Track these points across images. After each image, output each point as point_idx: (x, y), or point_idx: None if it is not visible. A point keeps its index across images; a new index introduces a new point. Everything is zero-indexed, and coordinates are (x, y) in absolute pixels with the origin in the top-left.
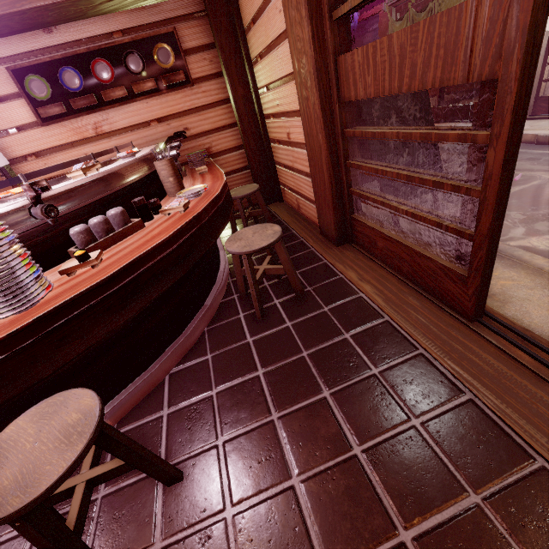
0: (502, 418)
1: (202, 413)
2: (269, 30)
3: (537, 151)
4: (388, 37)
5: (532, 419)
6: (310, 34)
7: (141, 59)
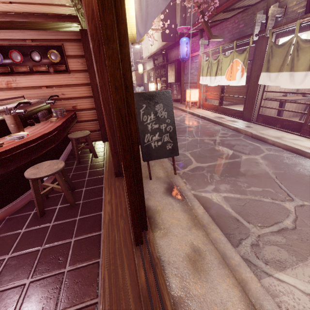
0: None
1: None
2: None
3: (249, 141)
4: None
5: None
6: (96, 69)
7: (40, 55)
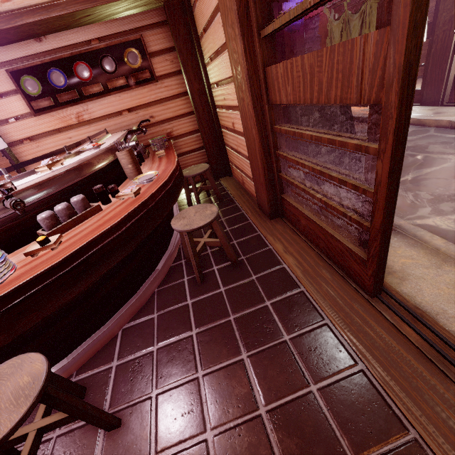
0: (385, 389)
1: (143, 367)
2: (216, 39)
3: (450, 135)
4: (301, 57)
5: (411, 392)
6: (243, 49)
7: (114, 61)
